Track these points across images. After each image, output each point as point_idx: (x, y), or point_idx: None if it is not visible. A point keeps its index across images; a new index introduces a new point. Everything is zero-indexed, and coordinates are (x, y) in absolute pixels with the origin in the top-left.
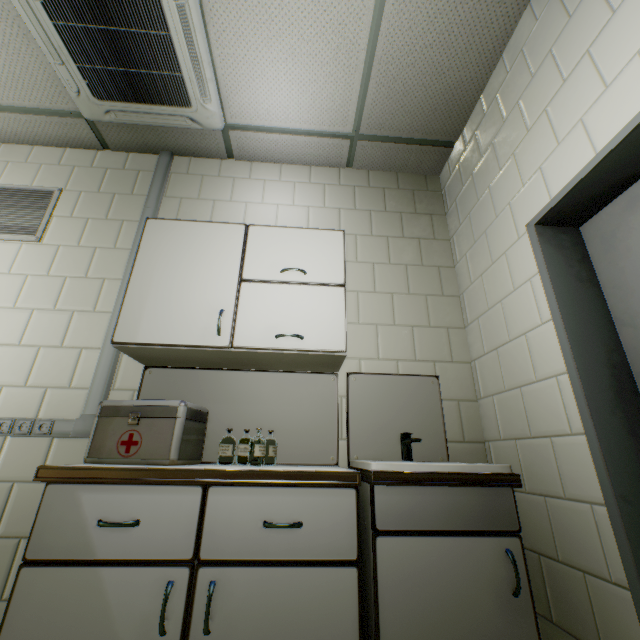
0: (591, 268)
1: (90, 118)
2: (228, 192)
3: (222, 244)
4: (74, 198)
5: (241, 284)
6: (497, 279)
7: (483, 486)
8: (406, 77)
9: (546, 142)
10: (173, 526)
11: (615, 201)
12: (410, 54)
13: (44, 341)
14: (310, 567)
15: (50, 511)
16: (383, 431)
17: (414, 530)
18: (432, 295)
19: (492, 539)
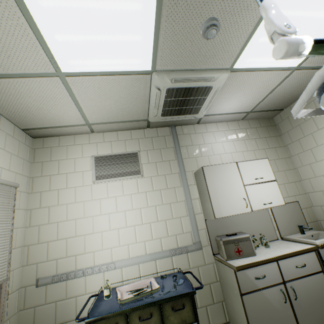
0: None
1: (152, 121)
2: (202, 140)
3: (231, 172)
4: (146, 154)
5: (244, 187)
6: (319, 167)
7: None
8: (279, 95)
9: None
10: (274, 274)
11: None
12: (285, 90)
13: (166, 217)
14: (311, 275)
15: (240, 278)
16: (287, 224)
17: None
18: (286, 170)
19: None
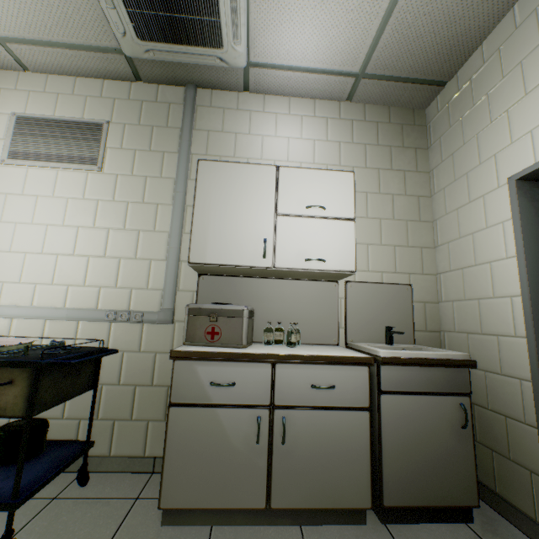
0: None
1: (130, 55)
2: (246, 125)
3: (259, 183)
4: (120, 130)
5: (277, 218)
6: (471, 216)
7: (452, 367)
8: (420, 24)
9: None
10: (256, 386)
11: None
12: (429, 4)
13: (122, 254)
14: (341, 410)
15: (179, 376)
16: (370, 323)
17: (404, 391)
18: (411, 221)
19: (452, 397)
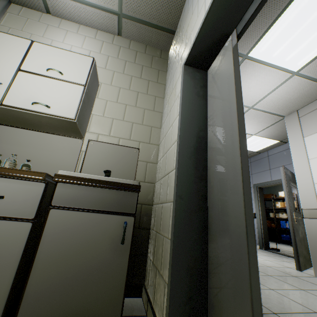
0: (206, 91)
1: None
2: (42, 32)
3: (12, 47)
4: None
5: (18, 72)
6: (172, 99)
7: (118, 189)
8: None
9: (195, 18)
10: None
11: (219, 54)
12: None
13: None
14: (1, 220)
15: None
16: (101, 171)
17: (74, 207)
18: (148, 109)
19: (119, 216)
